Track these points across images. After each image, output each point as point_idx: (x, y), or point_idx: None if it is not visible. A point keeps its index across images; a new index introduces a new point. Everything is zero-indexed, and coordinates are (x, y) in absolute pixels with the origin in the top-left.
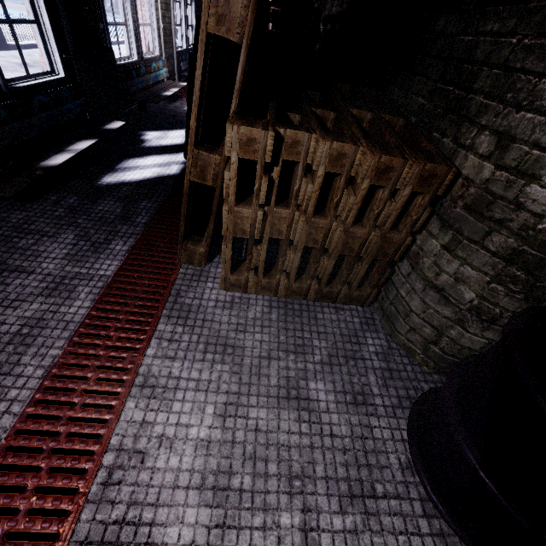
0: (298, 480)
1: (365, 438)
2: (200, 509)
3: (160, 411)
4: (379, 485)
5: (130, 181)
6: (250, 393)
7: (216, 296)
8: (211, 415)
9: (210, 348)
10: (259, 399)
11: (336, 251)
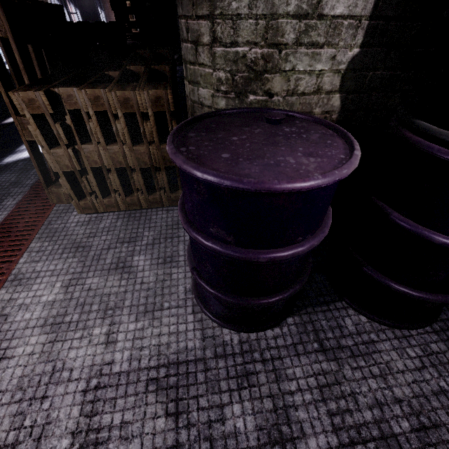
0: (111, 310)
1: (165, 280)
2: (41, 336)
3: (23, 291)
4: (166, 303)
5: (26, 157)
6: (89, 271)
7: (78, 219)
8: (58, 287)
9: (66, 251)
10: (95, 273)
11: (136, 166)
